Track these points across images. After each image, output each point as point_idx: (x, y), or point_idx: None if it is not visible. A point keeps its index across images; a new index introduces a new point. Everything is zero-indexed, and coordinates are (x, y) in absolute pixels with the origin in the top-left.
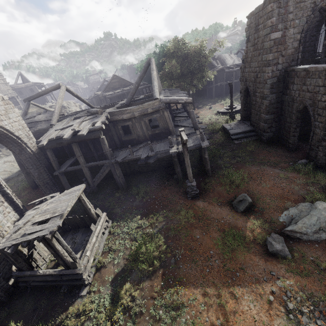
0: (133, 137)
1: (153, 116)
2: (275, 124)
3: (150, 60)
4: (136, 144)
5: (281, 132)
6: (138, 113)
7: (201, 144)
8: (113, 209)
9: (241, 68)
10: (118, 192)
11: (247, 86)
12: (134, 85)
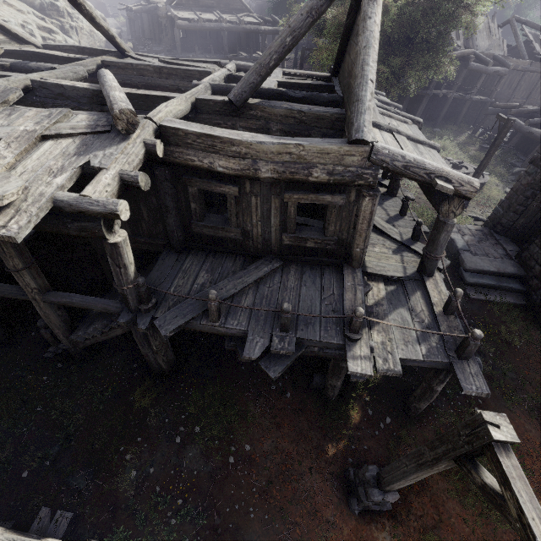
0: (230, 235)
1: (320, 197)
2: None
3: None
4: (232, 253)
5: None
6: (274, 169)
7: (458, 376)
8: (115, 469)
9: None
10: (145, 384)
11: None
12: (281, 38)
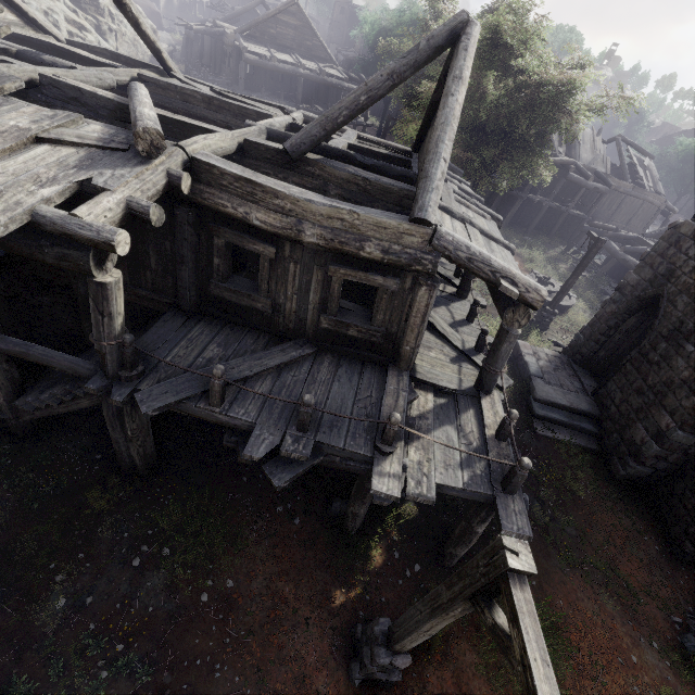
0: (256, 305)
1: (370, 277)
2: (679, 457)
3: (463, 25)
4: (255, 329)
5: (681, 487)
6: (321, 235)
7: (499, 512)
8: (35, 592)
9: (676, 230)
10: (107, 483)
11: (660, 293)
12: (355, 95)
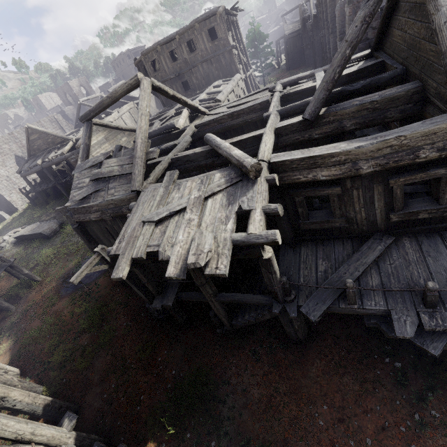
0: None
1: None
2: None
3: None
4: None
5: None
6: None
7: None
8: None
9: None
10: None
11: None
12: None
